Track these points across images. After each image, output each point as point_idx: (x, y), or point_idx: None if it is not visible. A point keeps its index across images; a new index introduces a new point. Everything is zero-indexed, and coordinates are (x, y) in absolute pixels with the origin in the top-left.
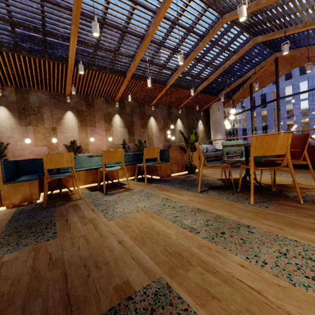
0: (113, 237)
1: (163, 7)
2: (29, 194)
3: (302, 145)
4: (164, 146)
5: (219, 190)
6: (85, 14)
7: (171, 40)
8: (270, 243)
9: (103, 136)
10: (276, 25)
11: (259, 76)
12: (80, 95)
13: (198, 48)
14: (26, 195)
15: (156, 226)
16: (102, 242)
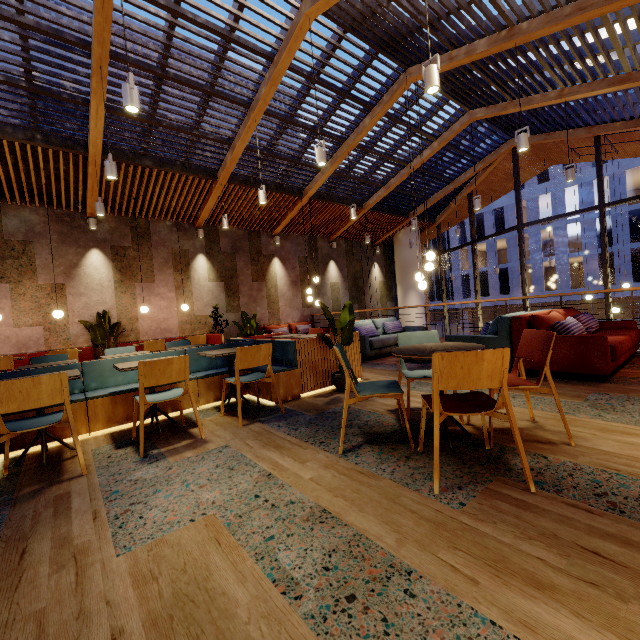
0: (106, 620)
1: (286, 49)
2: None
3: (542, 355)
4: (301, 318)
5: (383, 447)
6: (122, 57)
7: (307, 111)
8: (440, 633)
9: (170, 299)
10: (509, 91)
11: (485, 180)
12: (121, 215)
13: (362, 129)
14: None
15: (216, 575)
16: None
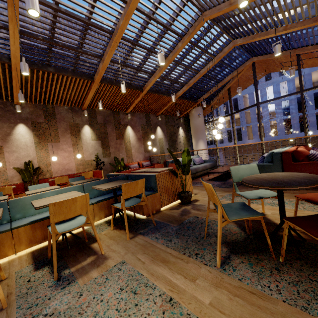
0: None
1: None
2: None
3: None
4: (144, 158)
5: (249, 258)
6: None
7: (146, 37)
8: None
9: (69, 152)
10: (257, 27)
11: (236, 81)
12: (36, 103)
13: (177, 49)
14: None
15: None
16: None
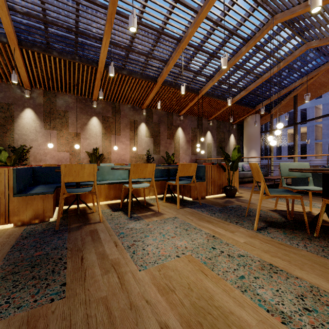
0: (151, 315)
1: (207, 4)
2: (41, 210)
3: None
4: (190, 160)
5: (284, 230)
6: (121, 13)
7: (210, 43)
8: None
9: (126, 145)
10: None
11: (306, 88)
12: (107, 100)
13: (240, 54)
14: (38, 211)
15: (217, 297)
16: (133, 325)
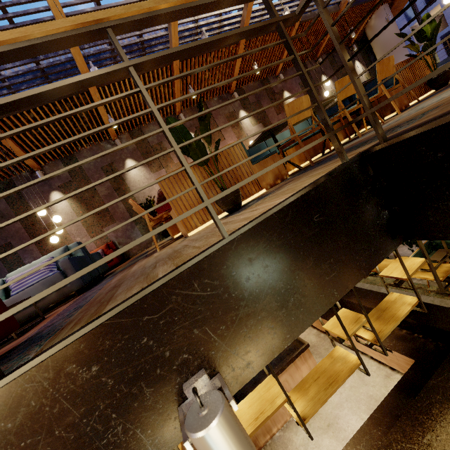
0: None
1: None
2: (276, 170)
3: None
4: None
5: None
6: None
7: None
8: None
9: None
10: None
11: None
12: (191, 106)
13: None
14: (275, 172)
15: None
16: None
